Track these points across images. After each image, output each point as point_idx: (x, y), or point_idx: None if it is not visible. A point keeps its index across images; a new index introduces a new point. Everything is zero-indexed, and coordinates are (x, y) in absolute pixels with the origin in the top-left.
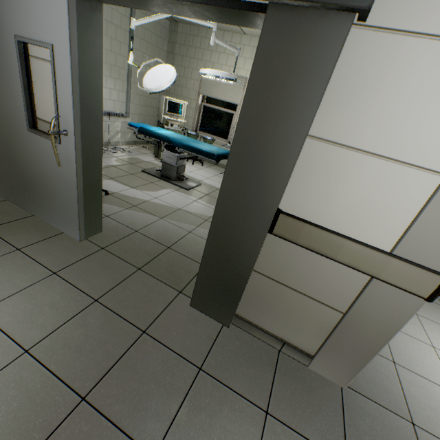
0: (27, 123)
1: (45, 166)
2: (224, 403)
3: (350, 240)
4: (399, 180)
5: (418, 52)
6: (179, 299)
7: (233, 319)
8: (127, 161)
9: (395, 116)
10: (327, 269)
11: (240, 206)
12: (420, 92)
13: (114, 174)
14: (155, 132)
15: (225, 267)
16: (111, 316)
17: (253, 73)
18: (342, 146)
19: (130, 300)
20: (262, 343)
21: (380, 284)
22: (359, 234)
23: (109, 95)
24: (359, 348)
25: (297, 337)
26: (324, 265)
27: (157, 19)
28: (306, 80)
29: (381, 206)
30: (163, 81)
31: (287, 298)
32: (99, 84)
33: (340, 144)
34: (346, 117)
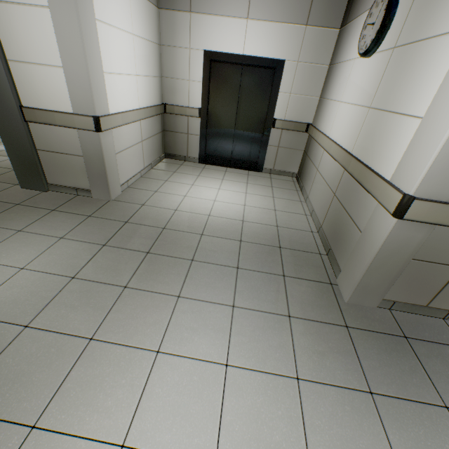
0: None
1: None
2: (28, 210)
3: (55, 112)
4: (53, 75)
5: (18, 11)
6: (14, 187)
7: (49, 187)
8: None
9: (31, 43)
10: (63, 134)
11: (2, 109)
12: (31, 30)
13: None
14: None
15: (20, 152)
16: None
17: None
18: (24, 63)
19: None
20: (68, 194)
21: (81, 132)
22: (60, 108)
23: None
24: (99, 173)
25: (80, 183)
26: (60, 132)
27: None
28: None
29: (57, 90)
30: None
31: (61, 160)
32: None
33: (23, 62)
34: (15, 47)
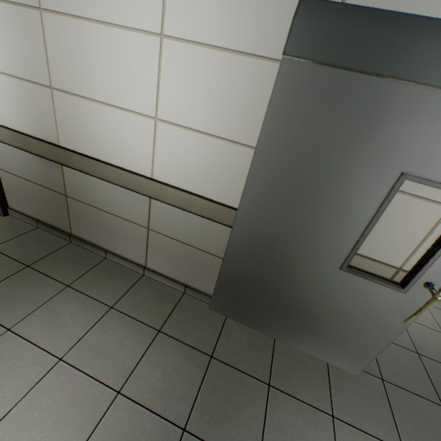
0: (345, 262)
1: (345, 305)
2: None
3: None
4: None
5: None
6: None
7: None
8: None
9: None
10: None
11: None
12: None
13: None
14: None
15: None
16: None
17: None
18: None
19: None
20: None
21: None
22: None
23: None
24: None
25: None
26: None
27: None
28: None
29: None
30: None
31: None
32: None
33: None
34: None
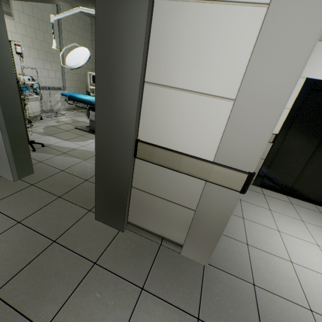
0: None
1: None
2: (109, 285)
3: (185, 155)
4: (208, 107)
5: (199, 13)
6: (87, 215)
7: (127, 225)
8: (65, 122)
9: (195, 61)
10: (178, 179)
11: (111, 139)
12: (206, 42)
13: (52, 131)
14: (80, 98)
15: (111, 187)
16: (29, 232)
17: (97, 39)
18: (167, 87)
19: (47, 219)
20: (148, 240)
21: (211, 185)
22: (192, 150)
23: (47, 74)
24: (208, 234)
25: (170, 233)
26: (175, 176)
27: (69, 14)
28: (131, 40)
29: (201, 128)
30: (79, 59)
31: (157, 205)
32: (9, 60)
33: (166, 86)
34: (166, 65)
